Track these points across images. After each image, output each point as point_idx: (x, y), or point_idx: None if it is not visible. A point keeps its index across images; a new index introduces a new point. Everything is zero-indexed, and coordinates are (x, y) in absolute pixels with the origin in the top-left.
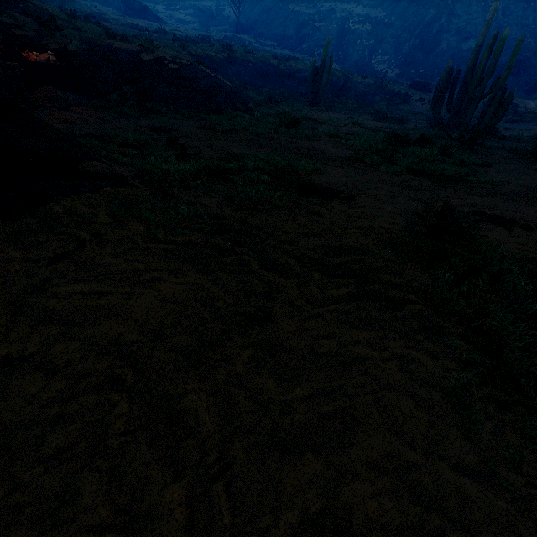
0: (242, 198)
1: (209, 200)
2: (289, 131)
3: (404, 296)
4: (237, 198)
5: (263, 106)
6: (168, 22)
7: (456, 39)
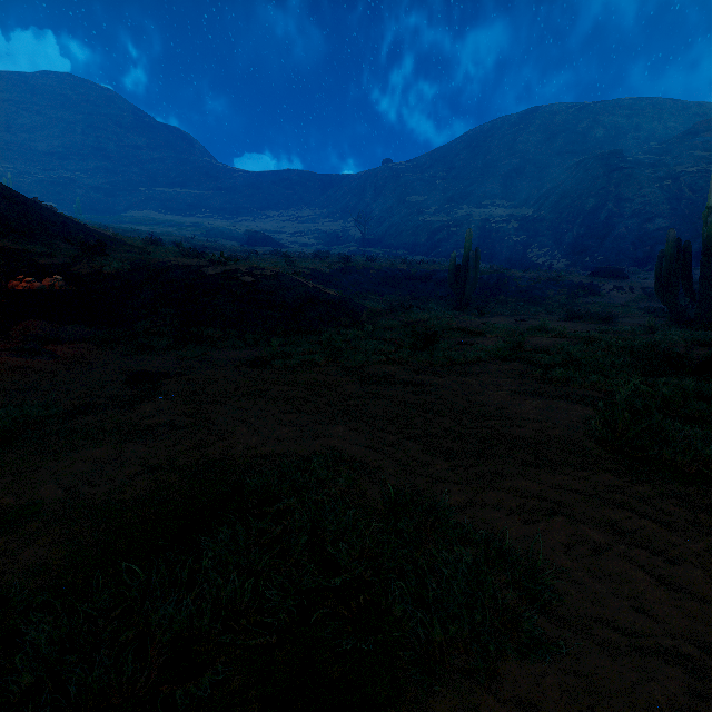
0: None
1: None
2: (418, 355)
3: None
4: None
5: (382, 317)
6: (289, 246)
7: (636, 221)
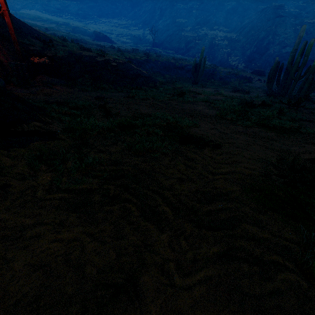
0: (137, 148)
1: (115, 148)
2: (179, 98)
3: (272, 258)
4: (134, 147)
5: (164, 85)
6: (116, 42)
7: (279, 47)
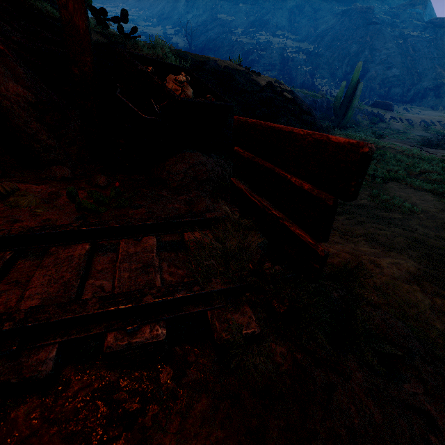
0: None
1: None
2: None
3: None
4: None
5: None
6: None
7: (382, 68)
